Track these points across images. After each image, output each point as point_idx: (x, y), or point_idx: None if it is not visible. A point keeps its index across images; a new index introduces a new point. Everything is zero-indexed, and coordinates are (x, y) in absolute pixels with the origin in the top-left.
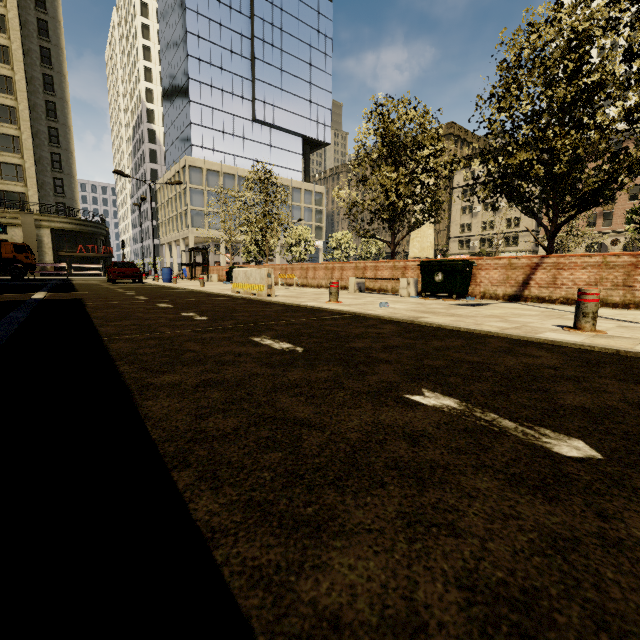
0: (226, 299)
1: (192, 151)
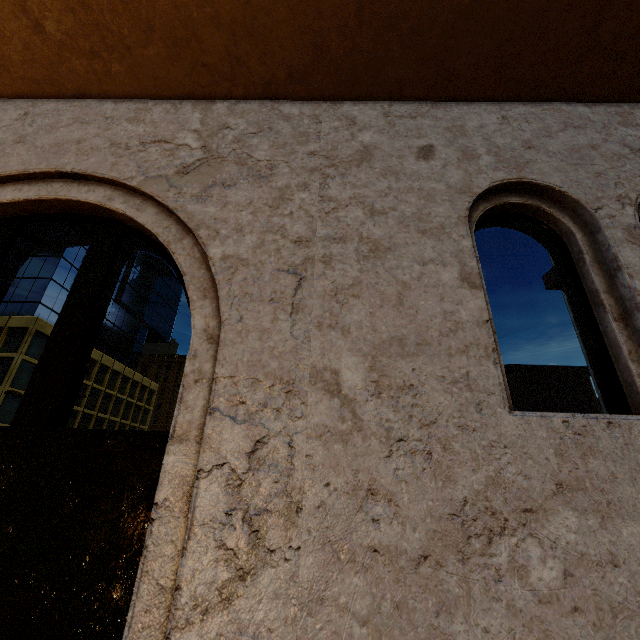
0: None
1: (37, 310)
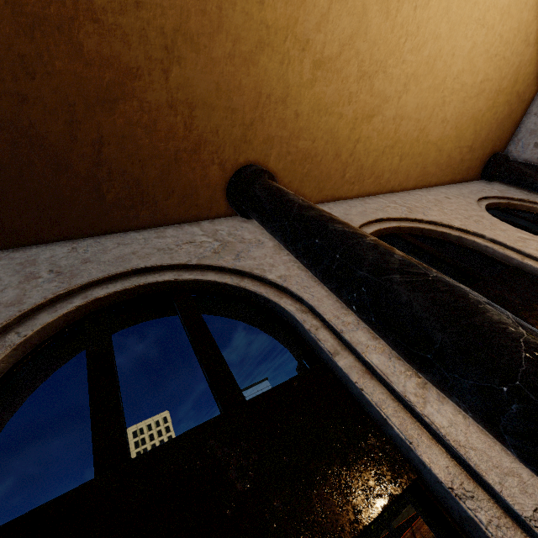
0: None
1: None
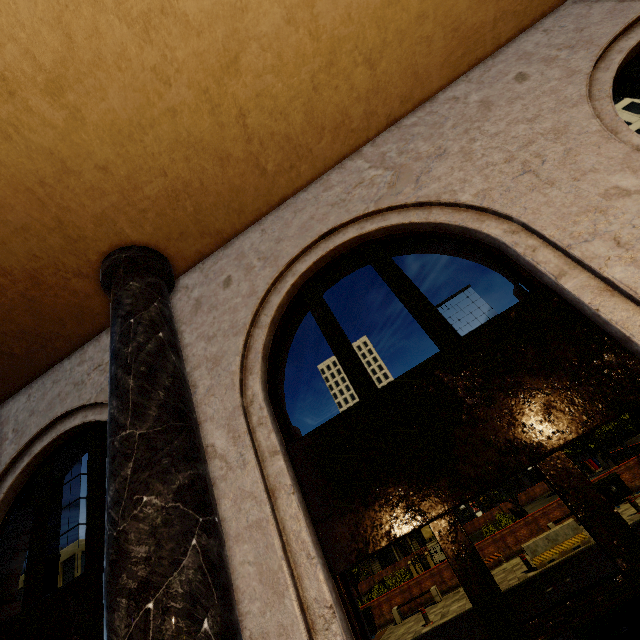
0: (592, 550)
1: (79, 532)
